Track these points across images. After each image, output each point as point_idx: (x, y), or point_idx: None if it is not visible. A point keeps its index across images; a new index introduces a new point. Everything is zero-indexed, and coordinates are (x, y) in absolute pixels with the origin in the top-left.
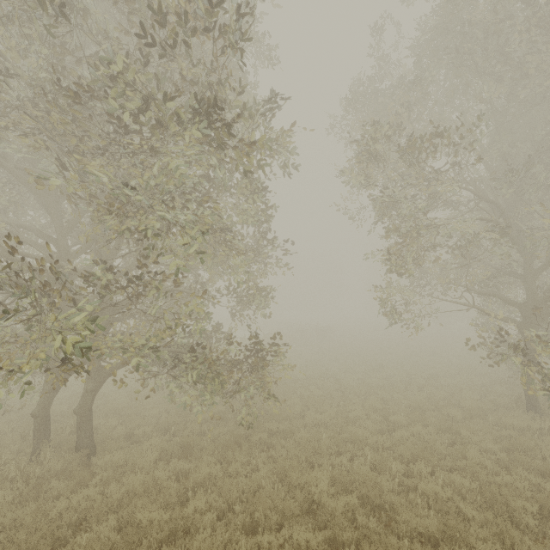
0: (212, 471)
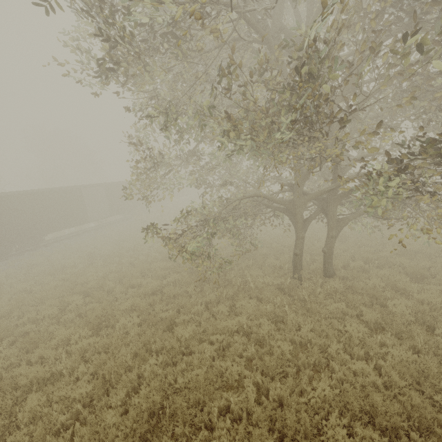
0: None
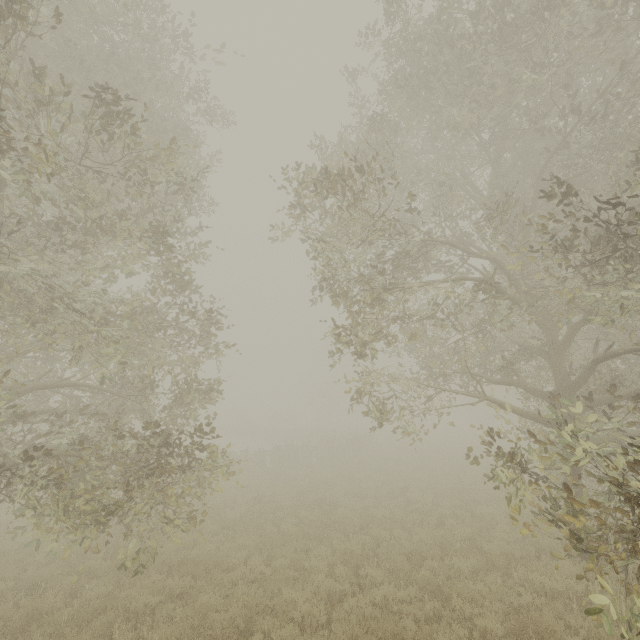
0: None
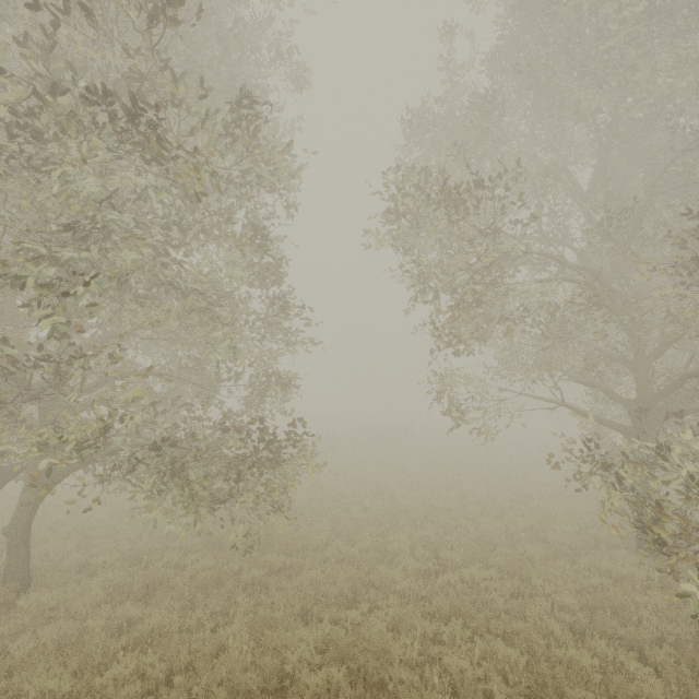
0: (164, 622)
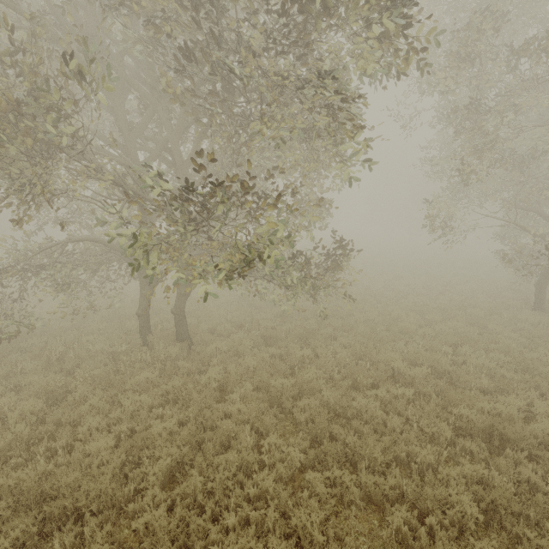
0: (306, 353)
